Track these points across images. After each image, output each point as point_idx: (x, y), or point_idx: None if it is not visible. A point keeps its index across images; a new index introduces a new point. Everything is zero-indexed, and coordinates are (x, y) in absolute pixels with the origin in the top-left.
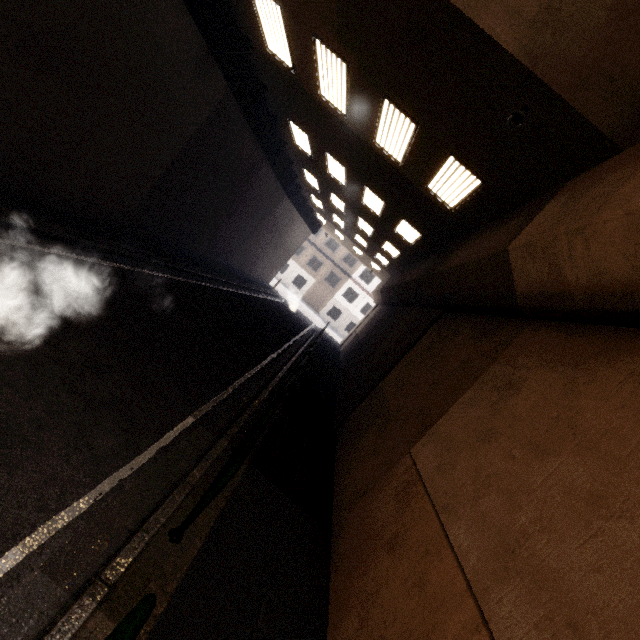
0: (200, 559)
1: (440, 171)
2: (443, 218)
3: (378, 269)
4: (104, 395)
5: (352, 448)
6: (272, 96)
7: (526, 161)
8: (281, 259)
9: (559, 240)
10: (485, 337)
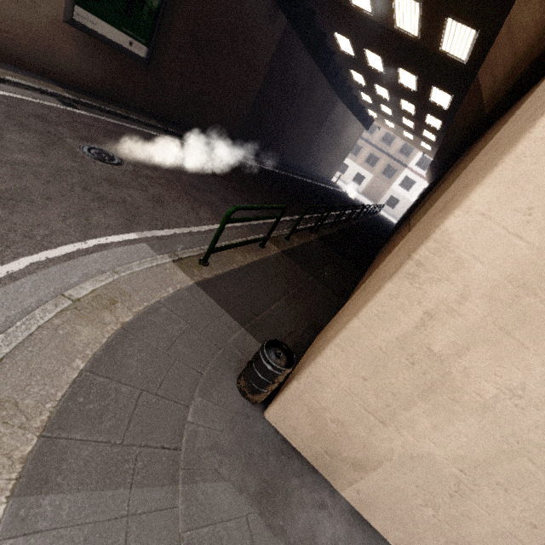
0: (297, 248)
1: (445, 33)
2: (461, 73)
3: (428, 148)
4: (250, 201)
5: (383, 248)
6: (319, 17)
7: (497, 3)
8: (340, 157)
9: (491, 54)
10: (472, 148)
